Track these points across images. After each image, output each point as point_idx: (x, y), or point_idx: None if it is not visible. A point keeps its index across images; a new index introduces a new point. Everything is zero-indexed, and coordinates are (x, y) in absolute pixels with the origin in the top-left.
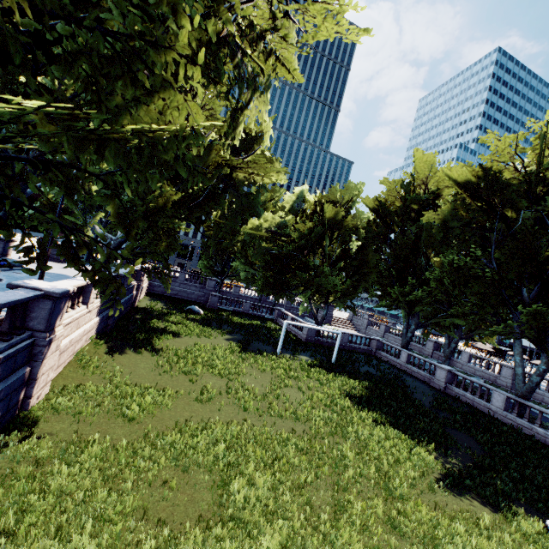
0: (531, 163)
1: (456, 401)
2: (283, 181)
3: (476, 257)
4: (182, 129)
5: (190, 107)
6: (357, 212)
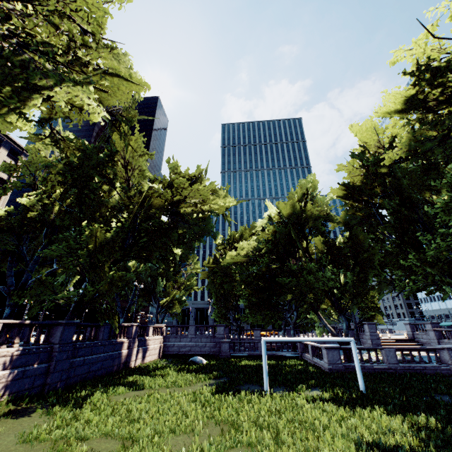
0: None
1: None
2: (231, 202)
3: None
4: None
5: None
6: (319, 200)
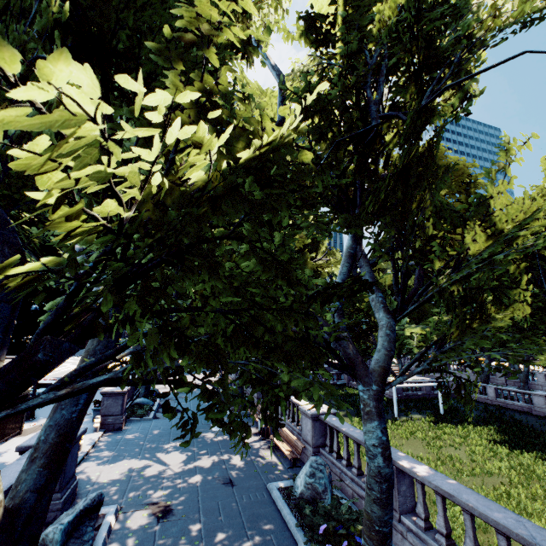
0: (544, 213)
1: None
2: None
3: (534, 293)
4: (519, 317)
5: (523, 308)
6: None
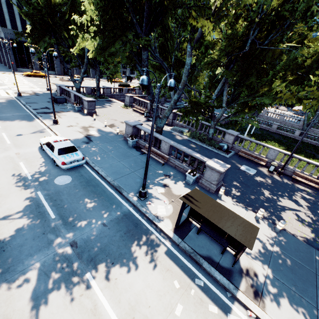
0: None
1: (285, 136)
2: None
3: None
4: None
5: None
6: None
